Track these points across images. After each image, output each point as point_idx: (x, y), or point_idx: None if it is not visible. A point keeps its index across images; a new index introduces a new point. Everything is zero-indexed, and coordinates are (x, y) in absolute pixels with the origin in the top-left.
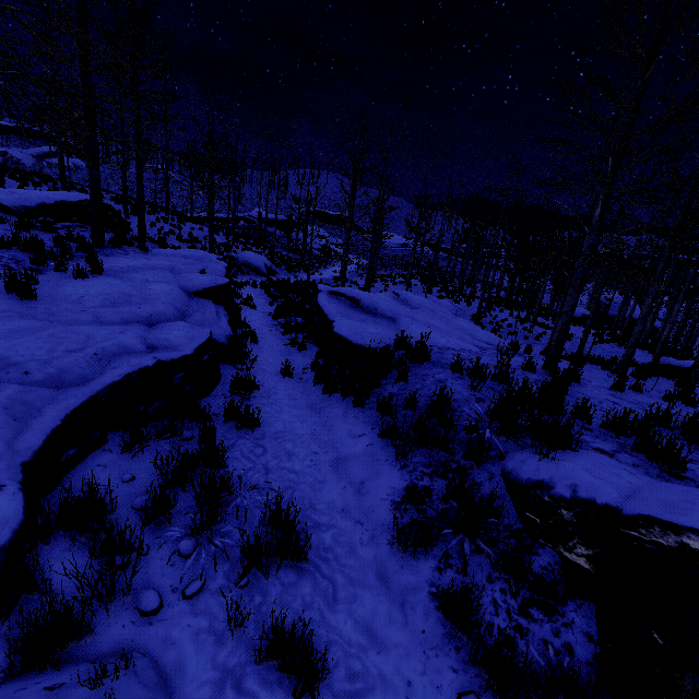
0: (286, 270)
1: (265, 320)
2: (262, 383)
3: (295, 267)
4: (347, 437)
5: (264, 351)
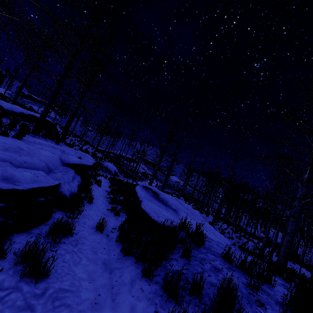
0: (124, 176)
1: (103, 193)
2: (78, 232)
3: (128, 176)
4: None
5: (93, 209)
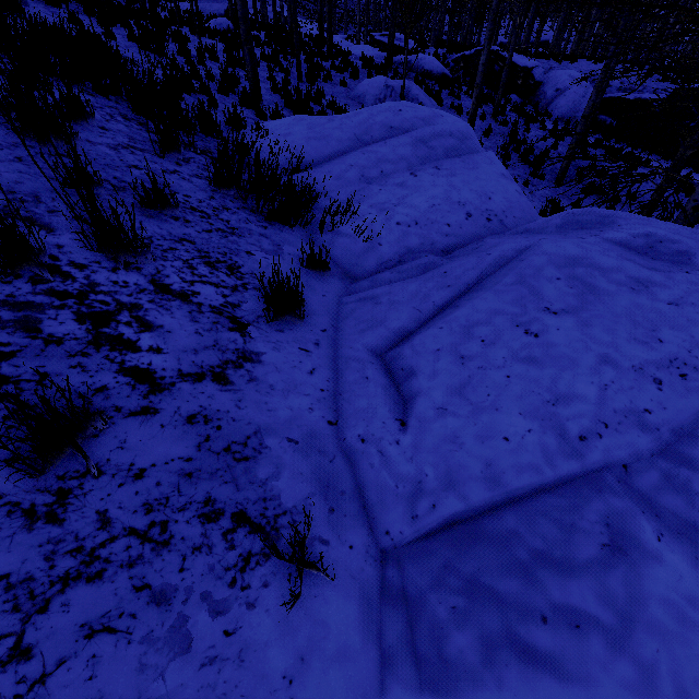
0: None
1: None
2: None
3: None
4: None
5: None
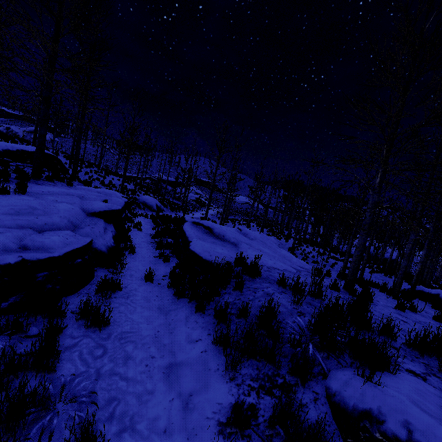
0: (170, 209)
1: (146, 238)
2: (126, 286)
3: (177, 208)
4: (185, 341)
5: (138, 260)
